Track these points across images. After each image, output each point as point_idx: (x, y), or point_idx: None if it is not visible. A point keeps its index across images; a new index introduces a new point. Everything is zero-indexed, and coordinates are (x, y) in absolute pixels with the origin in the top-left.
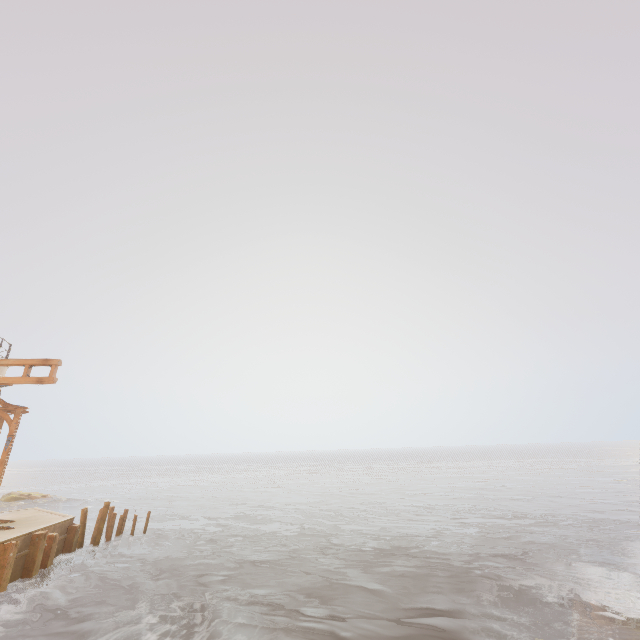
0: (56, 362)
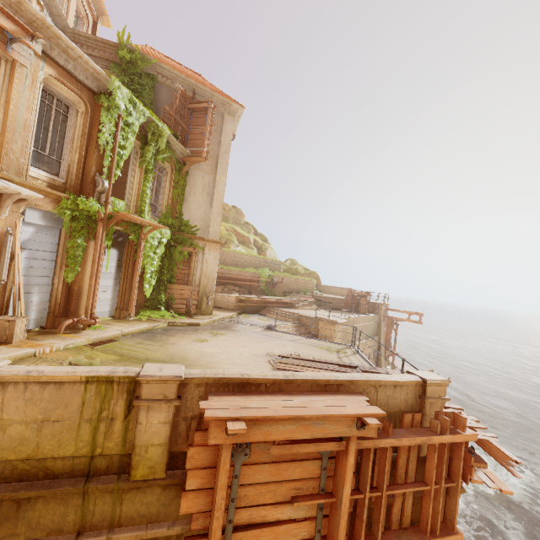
0: (421, 315)
